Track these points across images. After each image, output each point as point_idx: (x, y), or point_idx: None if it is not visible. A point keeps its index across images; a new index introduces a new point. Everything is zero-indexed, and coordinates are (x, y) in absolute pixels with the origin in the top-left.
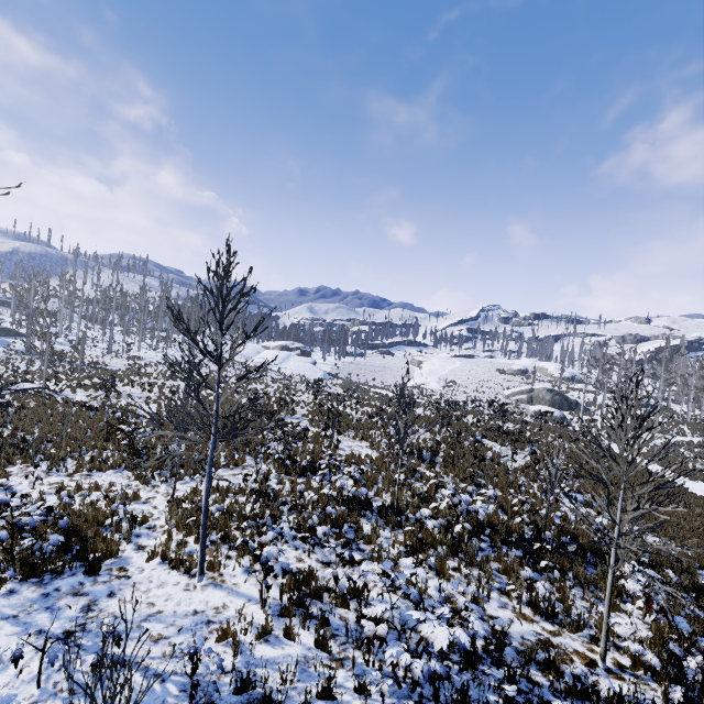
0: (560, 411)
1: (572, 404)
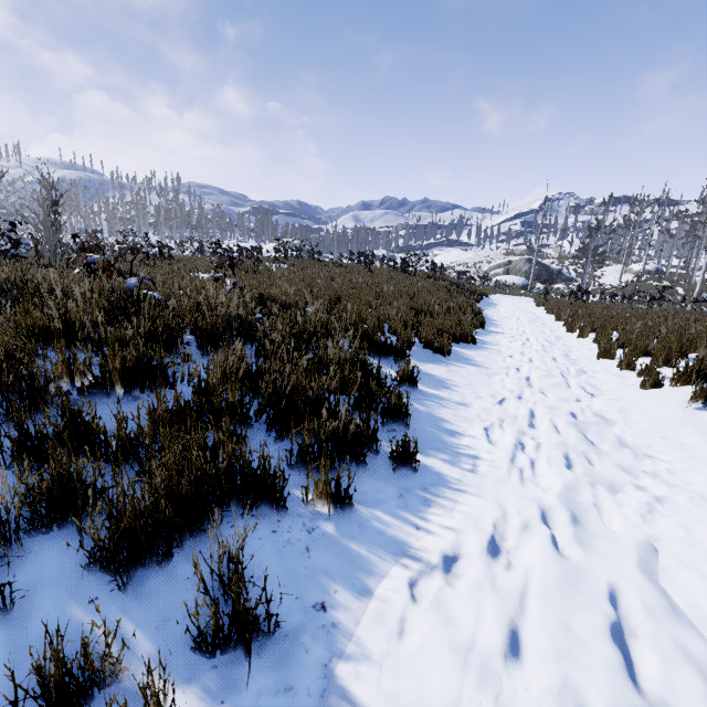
0: (525, 280)
1: (553, 274)
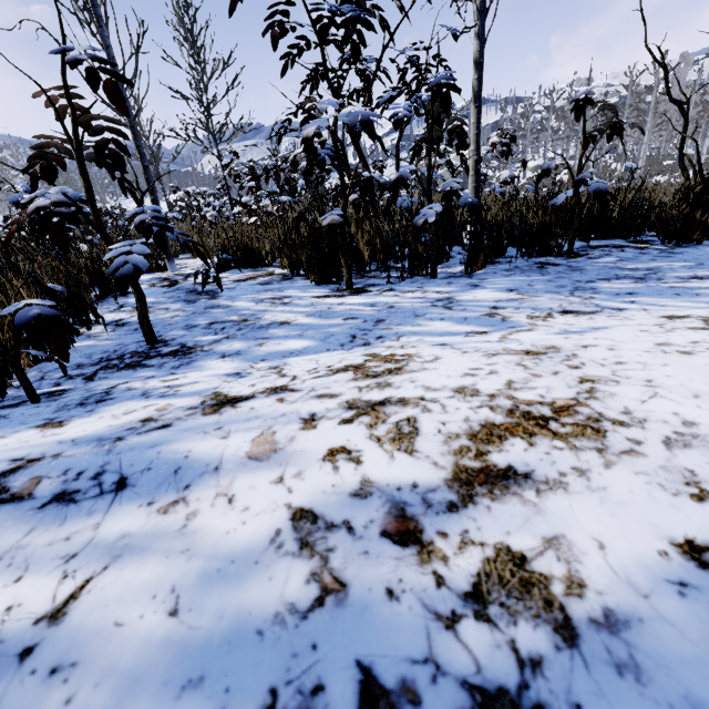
0: None
1: None
